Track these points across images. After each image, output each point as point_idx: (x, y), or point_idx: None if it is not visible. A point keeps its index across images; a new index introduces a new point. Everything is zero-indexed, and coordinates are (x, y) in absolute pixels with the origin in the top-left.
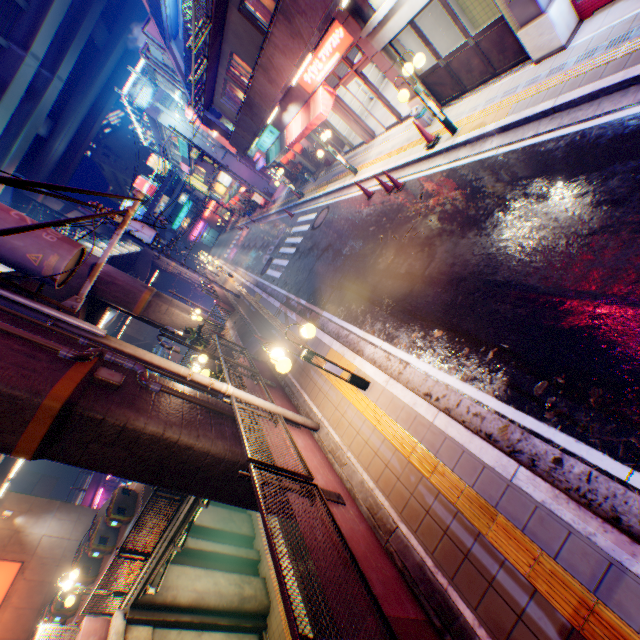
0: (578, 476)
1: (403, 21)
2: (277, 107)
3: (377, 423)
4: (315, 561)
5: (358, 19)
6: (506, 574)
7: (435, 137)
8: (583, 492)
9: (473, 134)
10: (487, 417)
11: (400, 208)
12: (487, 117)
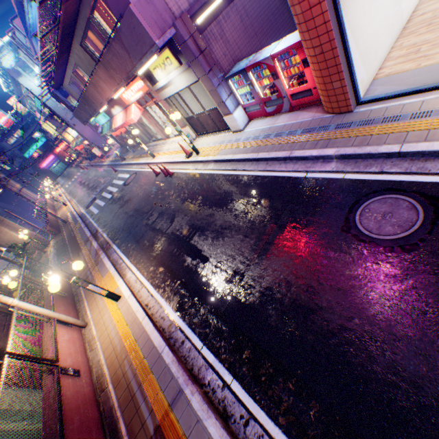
0: (187, 349)
1: (173, 92)
2: (106, 105)
3: (118, 322)
4: (44, 415)
5: (151, 80)
6: (145, 404)
7: (190, 153)
8: (186, 357)
9: (204, 158)
10: (166, 319)
11: (168, 188)
12: (211, 151)
